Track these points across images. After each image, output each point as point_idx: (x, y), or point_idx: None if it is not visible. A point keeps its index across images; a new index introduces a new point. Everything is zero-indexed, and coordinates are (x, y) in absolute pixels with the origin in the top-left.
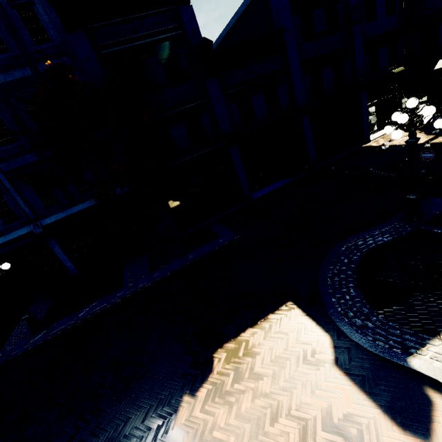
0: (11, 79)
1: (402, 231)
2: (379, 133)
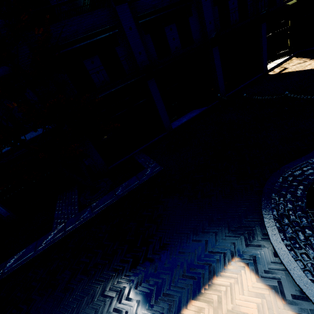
0: None
1: None
2: (273, 63)
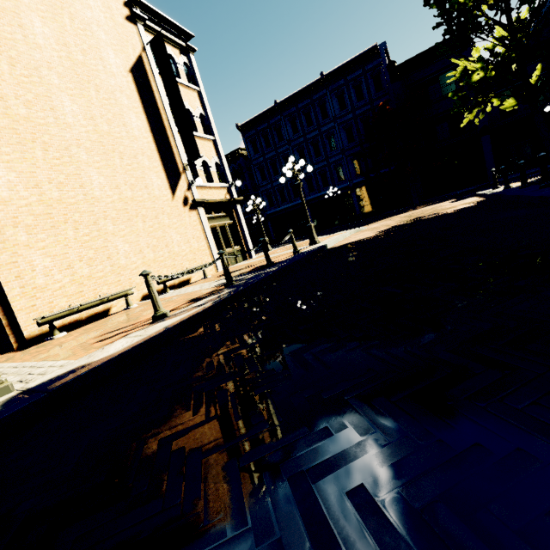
0: (361, 112)
1: None
2: None
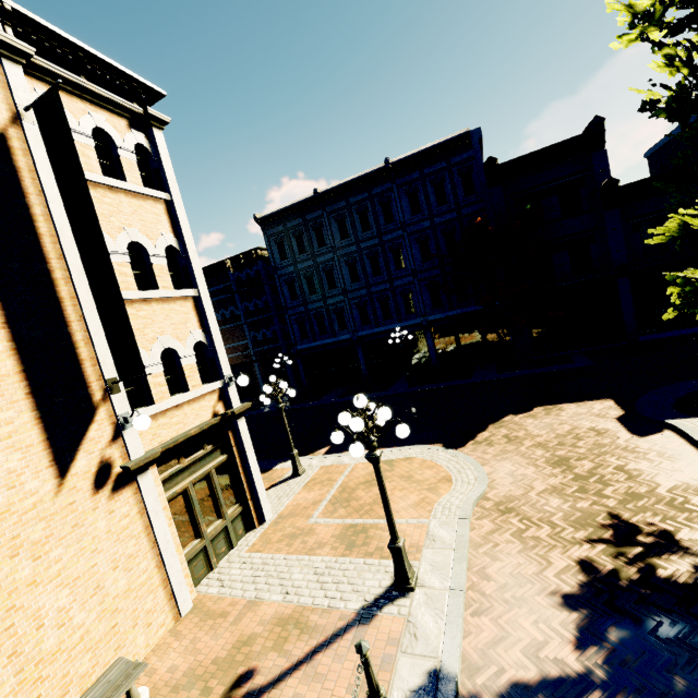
0: (443, 221)
1: None
2: None
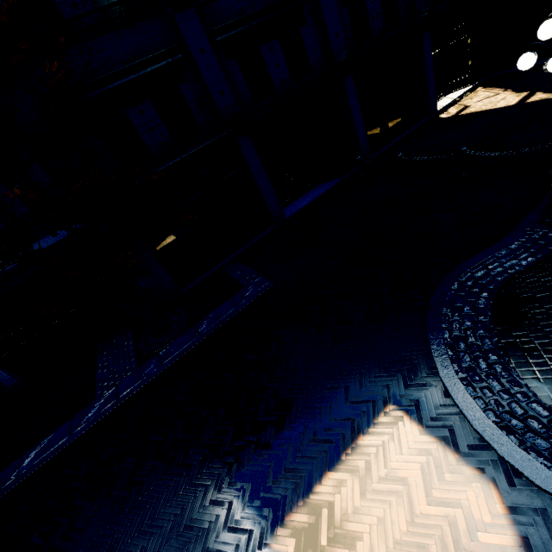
0: None
1: (549, 244)
2: (446, 99)
